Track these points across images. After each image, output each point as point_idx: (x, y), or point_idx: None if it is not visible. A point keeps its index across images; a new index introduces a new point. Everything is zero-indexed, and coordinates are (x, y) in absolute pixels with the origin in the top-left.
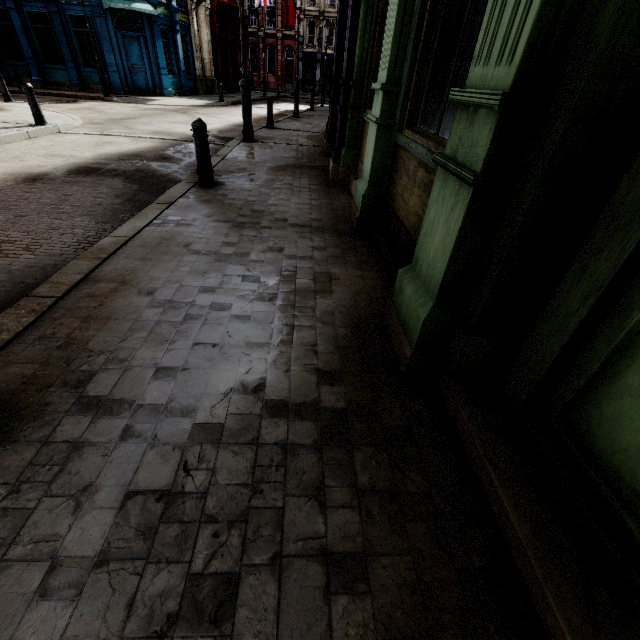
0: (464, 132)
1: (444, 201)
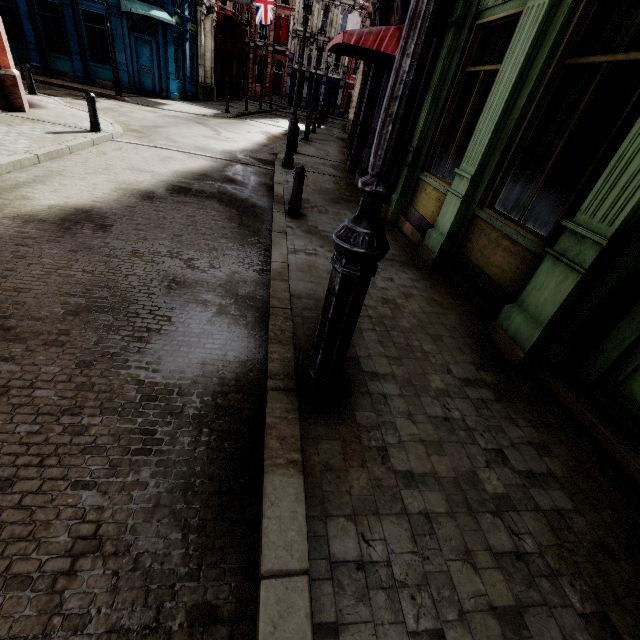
0: (573, 244)
1: (554, 275)
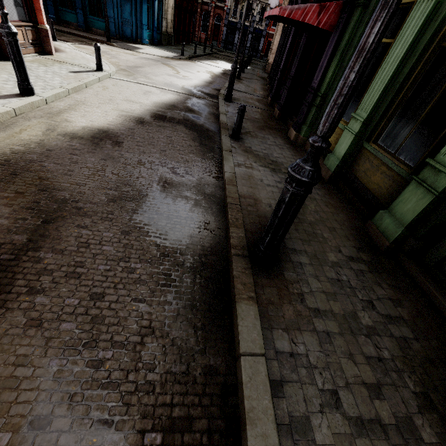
0: (432, 175)
1: (416, 194)
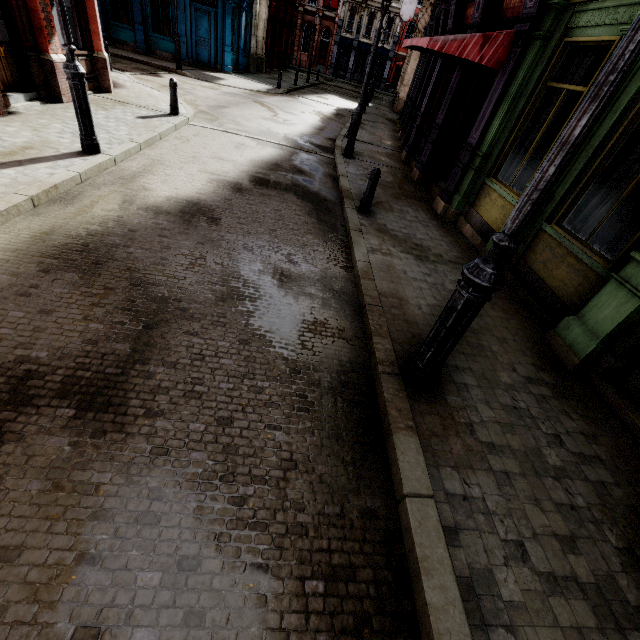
0: (637, 273)
1: (616, 297)
